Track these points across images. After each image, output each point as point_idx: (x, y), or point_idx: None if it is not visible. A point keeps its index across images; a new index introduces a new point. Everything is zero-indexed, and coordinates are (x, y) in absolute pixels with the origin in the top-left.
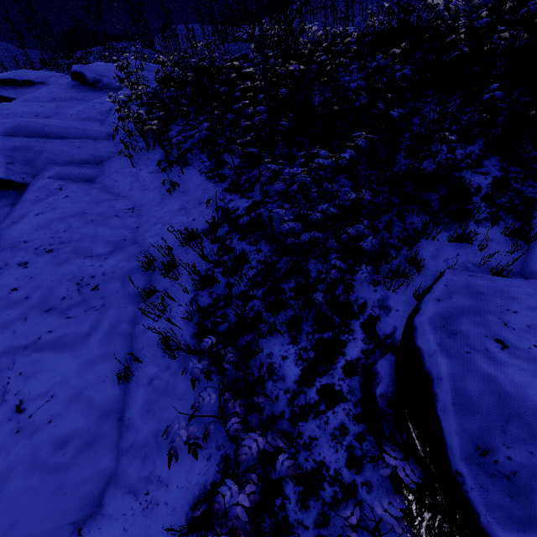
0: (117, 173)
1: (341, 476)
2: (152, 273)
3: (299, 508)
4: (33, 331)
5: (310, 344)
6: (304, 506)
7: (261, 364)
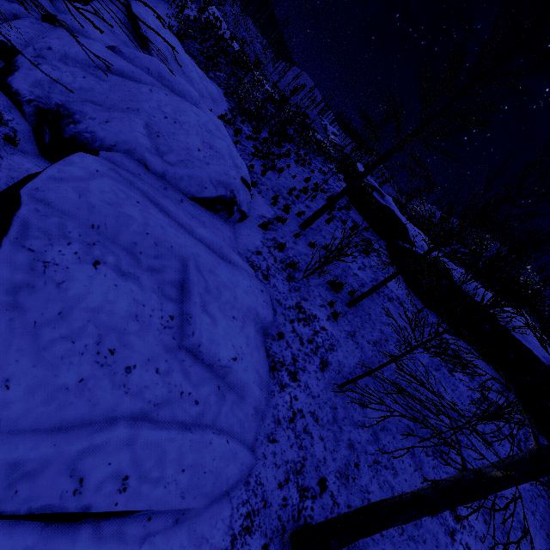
0: (163, 5)
1: None
2: None
3: None
4: None
5: None
6: None
7: None
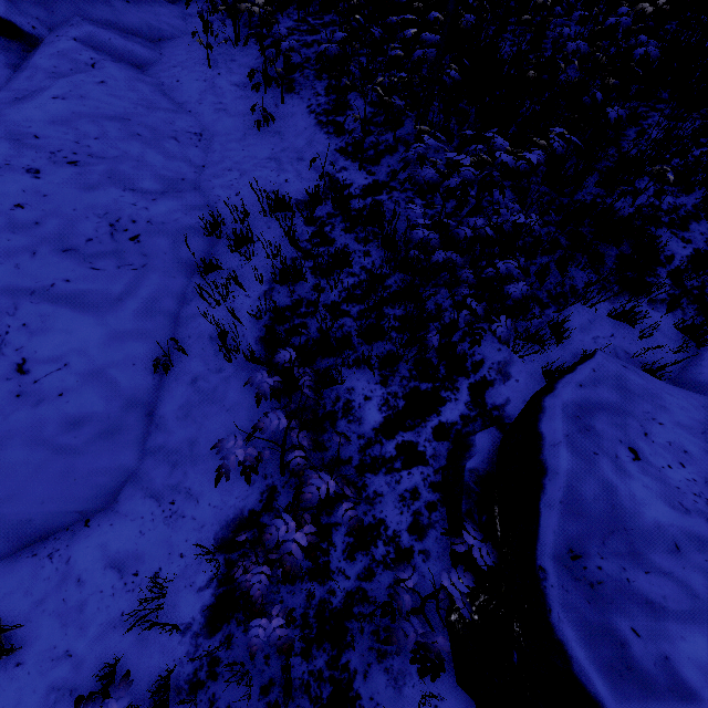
0: (183, 68)
1: (399, 538)
2: (216, 241)
3: (344, 557)
4: (45, 274)
5: (402, 391)
6: (350, 557)
7: (337, 398)
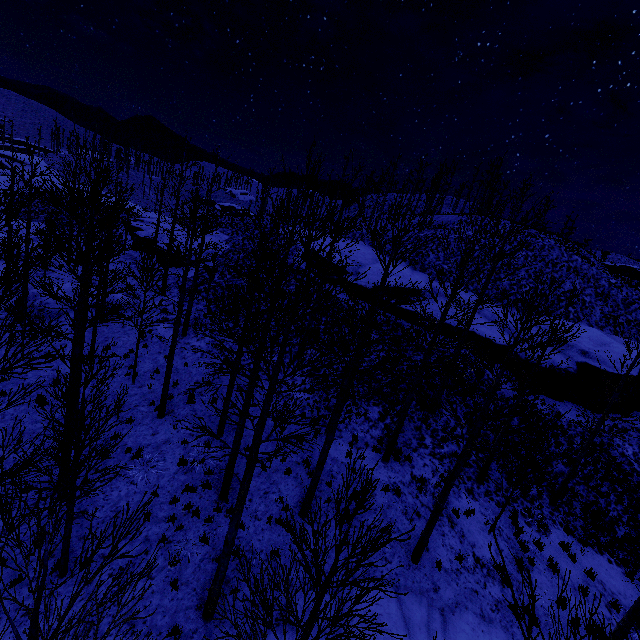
0: None
1: None
2: None
3: None
4: None
5: None
6: None
7: None
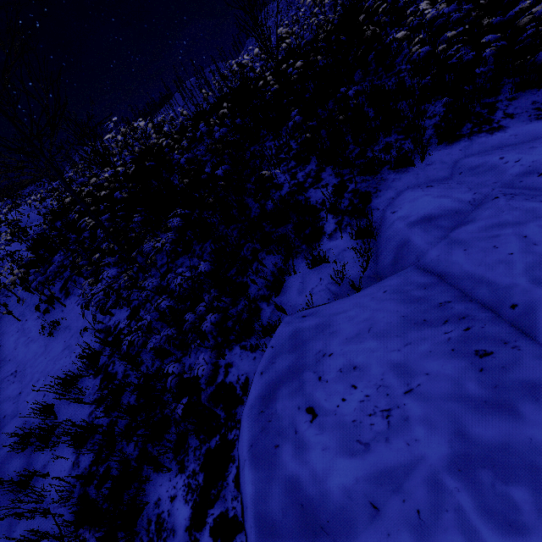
0: (3, 334)
1: None
2: (31, 449)
3: None
4: None
5: (198, 464)
6: None
7: (149, 522)
